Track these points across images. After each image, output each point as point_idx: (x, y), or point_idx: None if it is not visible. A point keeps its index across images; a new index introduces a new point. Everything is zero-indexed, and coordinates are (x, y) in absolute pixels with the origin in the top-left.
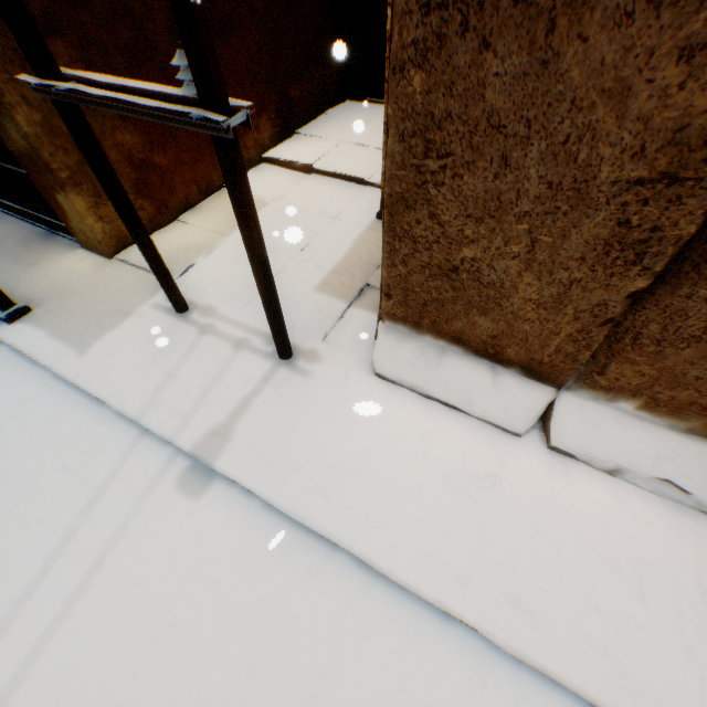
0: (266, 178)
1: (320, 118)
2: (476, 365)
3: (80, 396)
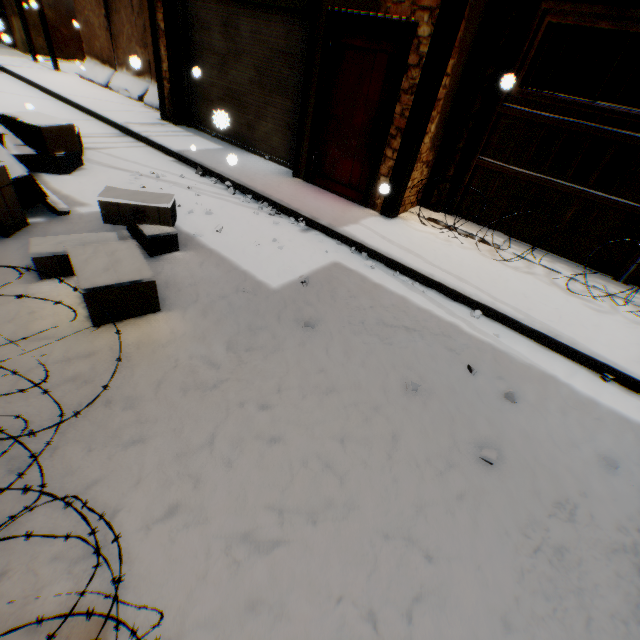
0: None
1: None
2: (102, 68)
3: None
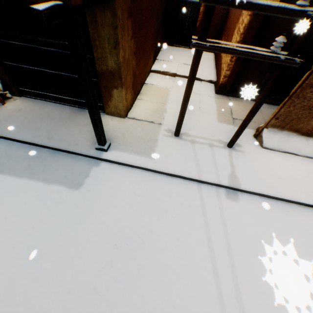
0: (159, 79)
1: (161, 53)
2: (300, 138)
3: (160, 176)
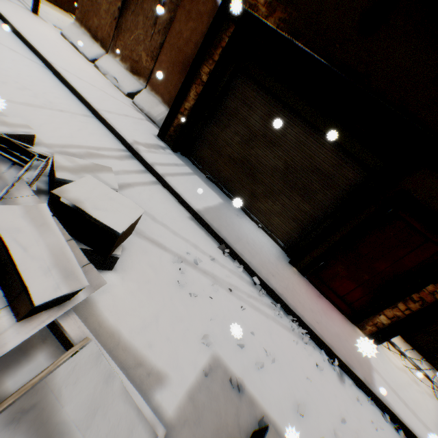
0: None
1: None
2: (91, 40)
3: None
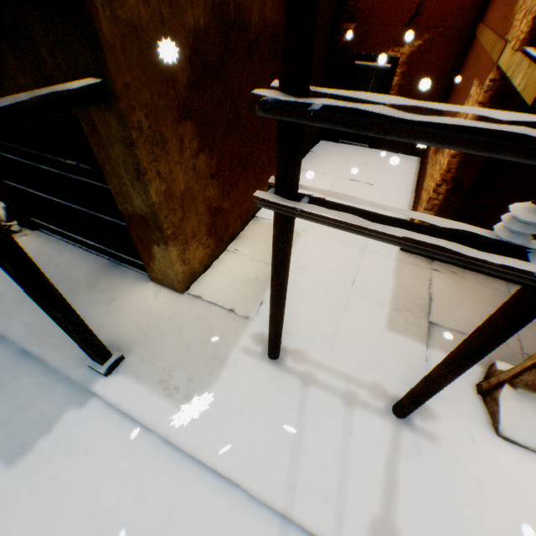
0: None
1: (309, 155)
2: None
3: (198, 468)
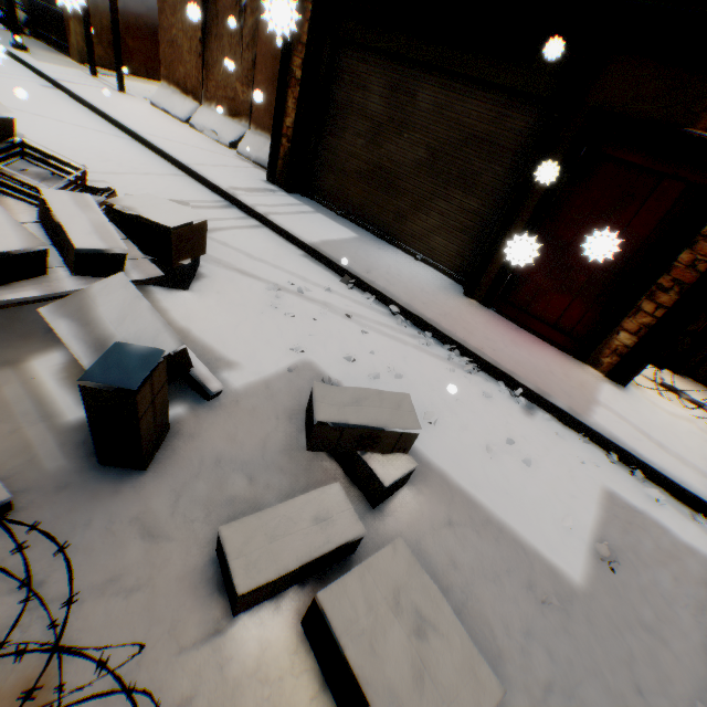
0: None
1: None
2: (182, 97)
3: (27, 69)
